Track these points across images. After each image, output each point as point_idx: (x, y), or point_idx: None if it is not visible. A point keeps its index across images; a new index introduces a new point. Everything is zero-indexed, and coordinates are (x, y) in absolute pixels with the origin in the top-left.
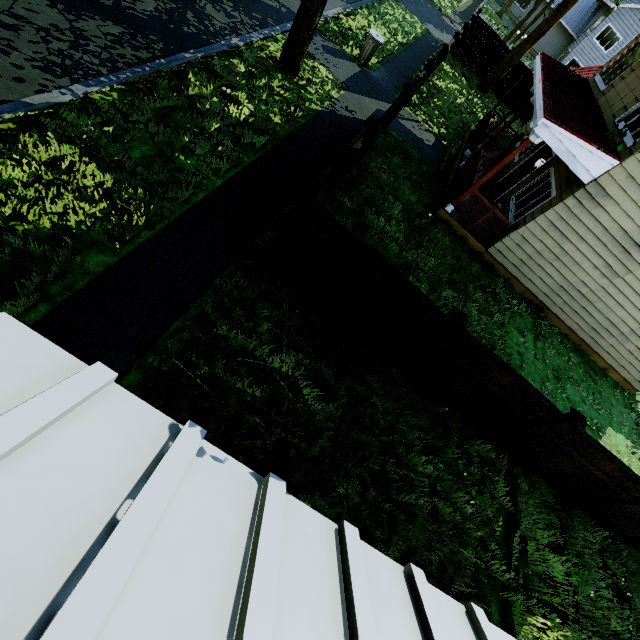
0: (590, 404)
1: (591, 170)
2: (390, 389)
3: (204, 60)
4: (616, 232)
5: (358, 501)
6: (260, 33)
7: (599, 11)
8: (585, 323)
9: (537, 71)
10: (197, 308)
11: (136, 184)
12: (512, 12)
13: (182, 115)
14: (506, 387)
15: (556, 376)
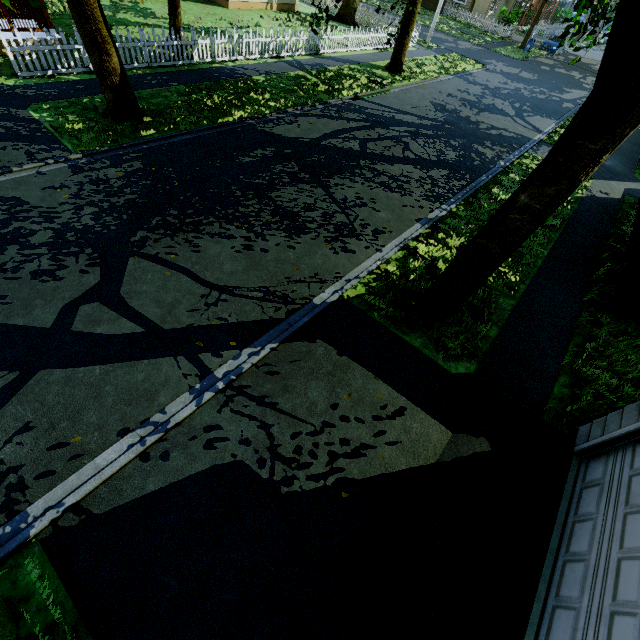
0: None
1: None
2: None
3: (493, 179)
4: None
5: None
6: (513, 155)
7: None
8: None
9: None
10: (578, 337)
11: None
12: None
13: None
14: None
15: None
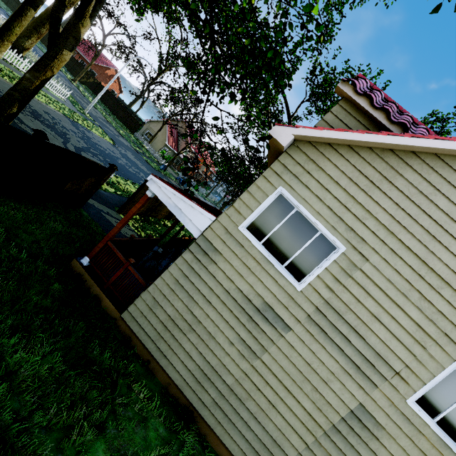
0: None
1: (197, 224)
2: None
3: None
4: (236, 293)
5: None
6: None
7: None
8: (246, 441)
9: None
10: None
11: None
12: None
13: None
14: None
15: None
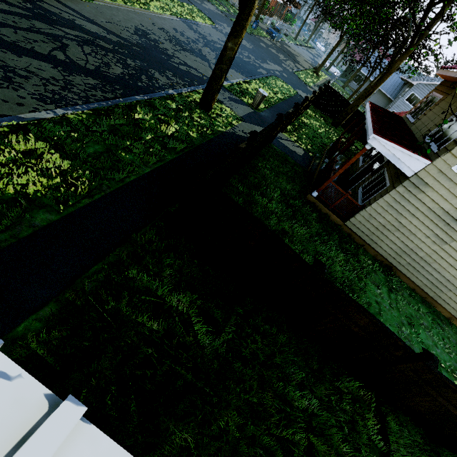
0: (442, 348)
1: (412, 167)
2: (270, 328)
3: (149, 100)
4: (438, 210)
5: (237, 435)
6: (188, 88)
7: (405, 85)
8: (426, 280)
9: (367, 111)
10: (115, 256)
11: (86, 168)
12: (351, 86)
13: (128, 129)
14: (365, 327)
15: (409, 322)
